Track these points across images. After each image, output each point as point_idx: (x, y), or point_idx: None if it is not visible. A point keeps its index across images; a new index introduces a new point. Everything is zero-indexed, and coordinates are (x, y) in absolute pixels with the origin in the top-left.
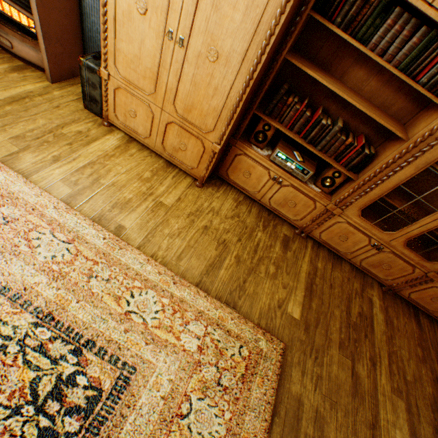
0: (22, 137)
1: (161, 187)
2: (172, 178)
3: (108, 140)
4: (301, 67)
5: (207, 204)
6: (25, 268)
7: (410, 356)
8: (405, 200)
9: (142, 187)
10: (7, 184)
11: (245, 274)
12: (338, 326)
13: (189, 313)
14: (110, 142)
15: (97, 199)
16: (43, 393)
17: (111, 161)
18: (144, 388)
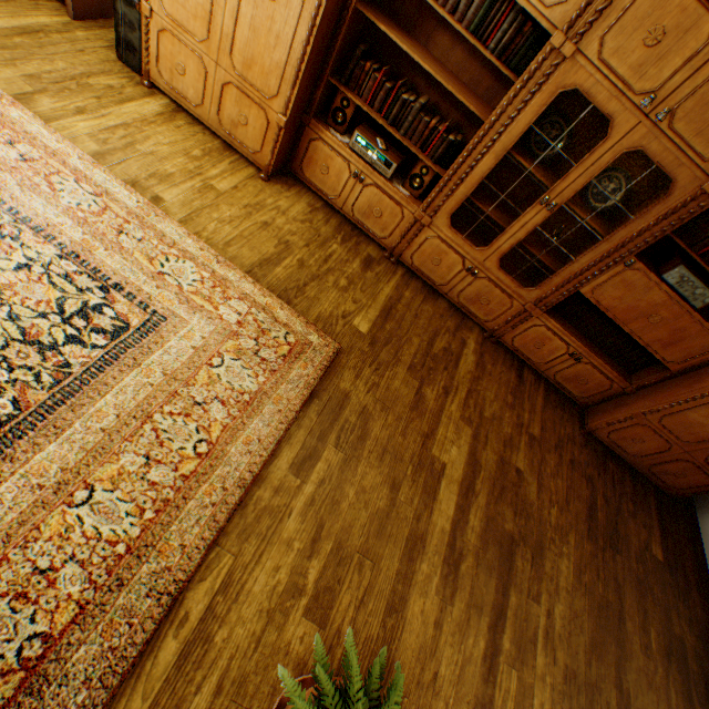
0: (38, 78)
1: (214, 170)
2: (230, 165)
3: (148, 104)
4: (374, 21)
5: (271, 201)
6: (48, 208)
7: (497, 400)
8: (502, 211)
9: (189, 165)
10: (23, 123)
11: (308, 278)
12: (413, 352)
13: (233, 293)
14: (151, 107)
15: (131, 164)
16: (70, 312)
17: (151, 128)
18: (174, 337)
